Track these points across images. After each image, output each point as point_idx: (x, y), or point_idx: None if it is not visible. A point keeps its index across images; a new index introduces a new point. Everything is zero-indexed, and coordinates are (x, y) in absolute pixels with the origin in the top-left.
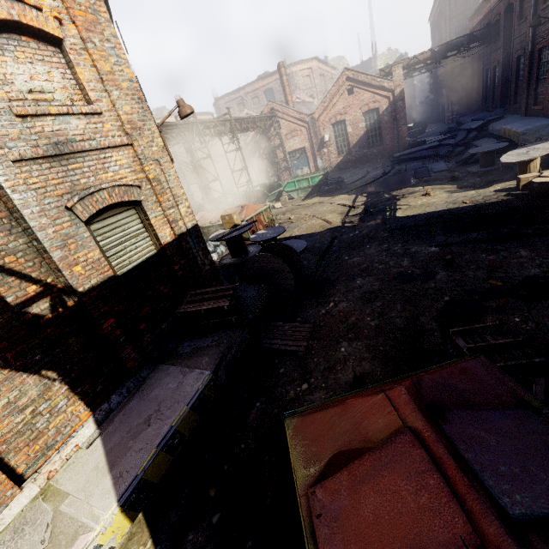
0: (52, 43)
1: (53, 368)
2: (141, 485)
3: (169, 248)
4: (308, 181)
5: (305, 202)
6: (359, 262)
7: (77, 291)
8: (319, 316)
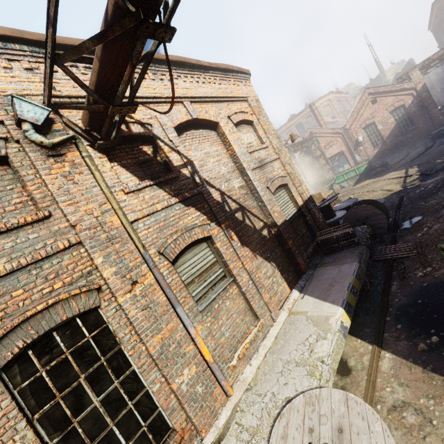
0: (249, 124)
1: (273, 262)
2: (348, 305)
3: (302, 208)
4: (354, 171)
5: (357, 185)
6: (437, 202)
7: (277, 224)
8: (417, 237)
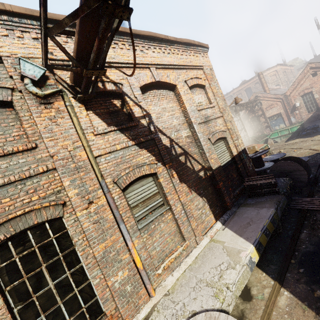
0: (202, 87)
1: (205, 197)
2: (259, 243)
3: (236, 157)
4: (288, 130)
5: (288, 142)
6: None
7: (212, 168)
8: None
